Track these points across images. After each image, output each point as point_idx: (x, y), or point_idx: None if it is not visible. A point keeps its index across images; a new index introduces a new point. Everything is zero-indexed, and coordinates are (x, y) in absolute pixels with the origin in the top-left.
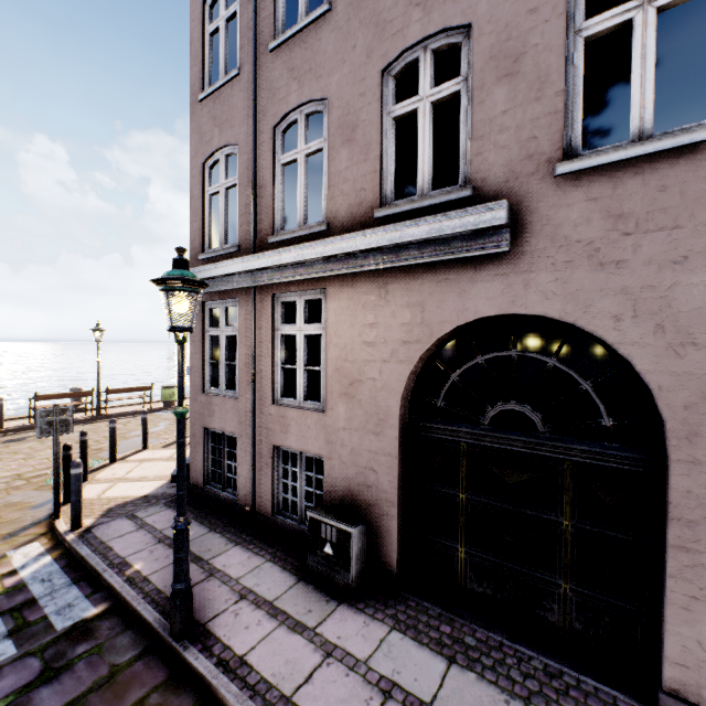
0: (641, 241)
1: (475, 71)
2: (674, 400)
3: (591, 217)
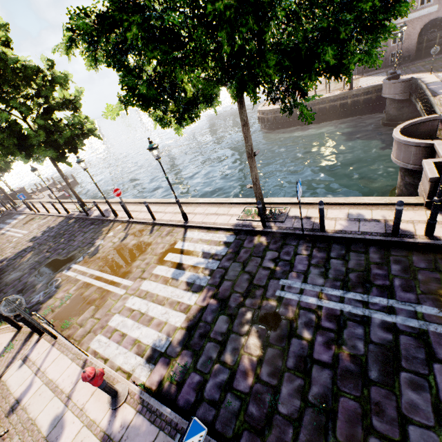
0: None
1: None
2: None
3: None
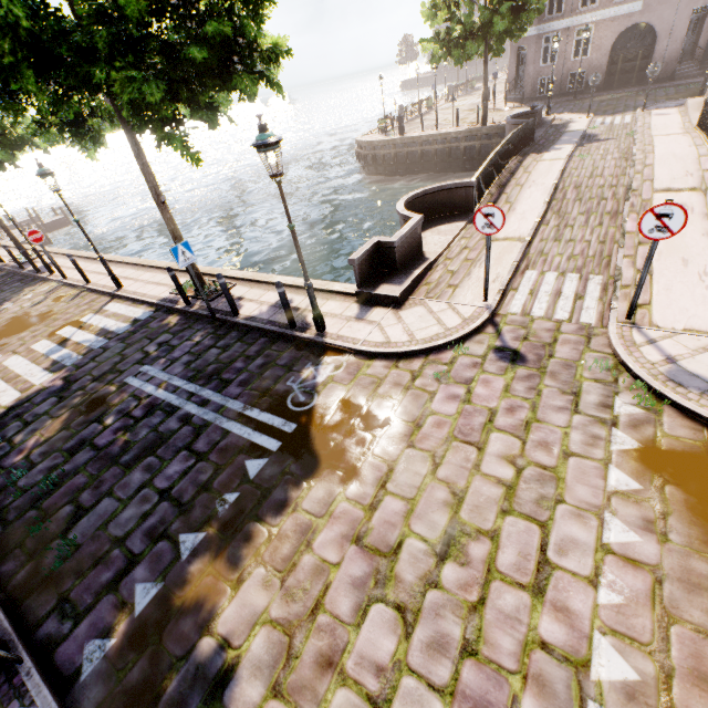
0: (661, 7)
1: None
2: (658, 34)
3: (655, 3)
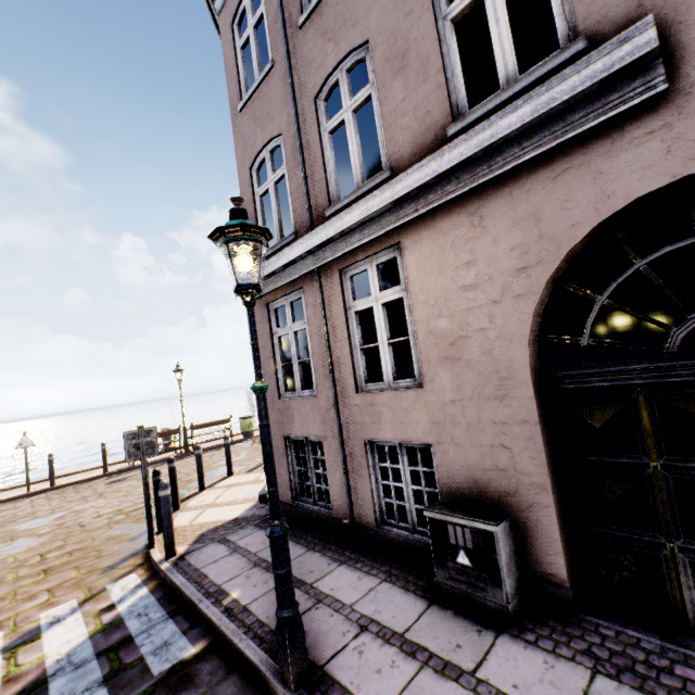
0: None
1: None
2: None
3: None
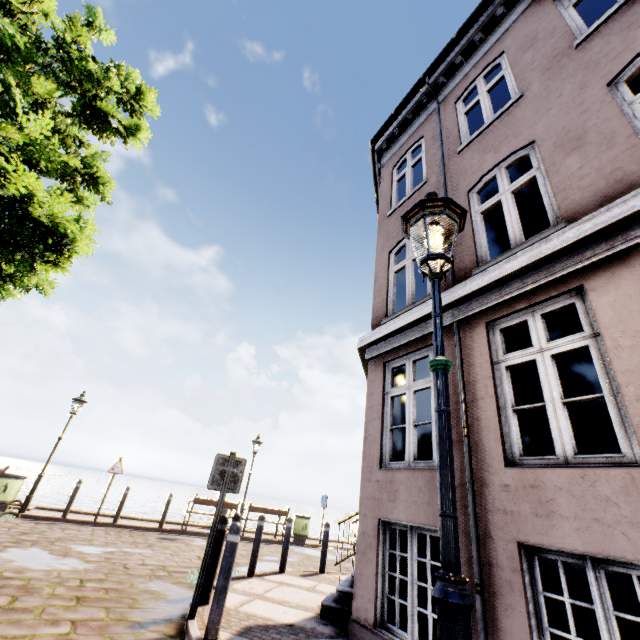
0: None
1: None
2: None
3: None
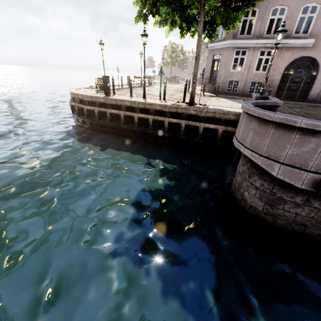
0: None
1: (318, 14)
2: None
3: None
